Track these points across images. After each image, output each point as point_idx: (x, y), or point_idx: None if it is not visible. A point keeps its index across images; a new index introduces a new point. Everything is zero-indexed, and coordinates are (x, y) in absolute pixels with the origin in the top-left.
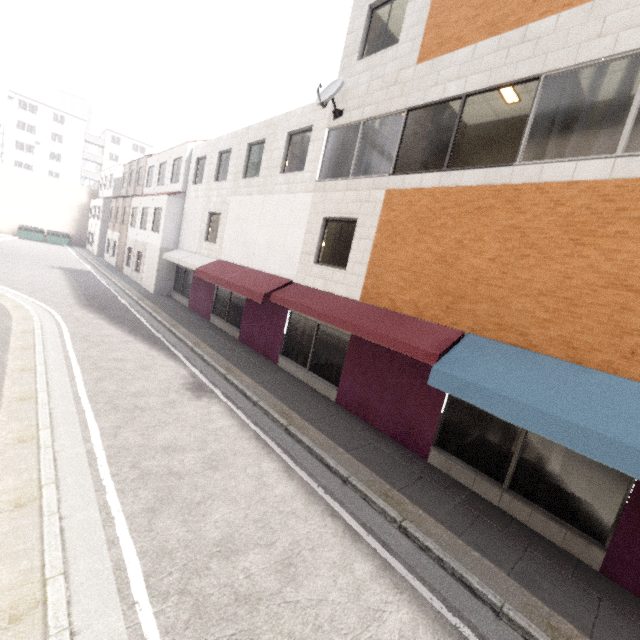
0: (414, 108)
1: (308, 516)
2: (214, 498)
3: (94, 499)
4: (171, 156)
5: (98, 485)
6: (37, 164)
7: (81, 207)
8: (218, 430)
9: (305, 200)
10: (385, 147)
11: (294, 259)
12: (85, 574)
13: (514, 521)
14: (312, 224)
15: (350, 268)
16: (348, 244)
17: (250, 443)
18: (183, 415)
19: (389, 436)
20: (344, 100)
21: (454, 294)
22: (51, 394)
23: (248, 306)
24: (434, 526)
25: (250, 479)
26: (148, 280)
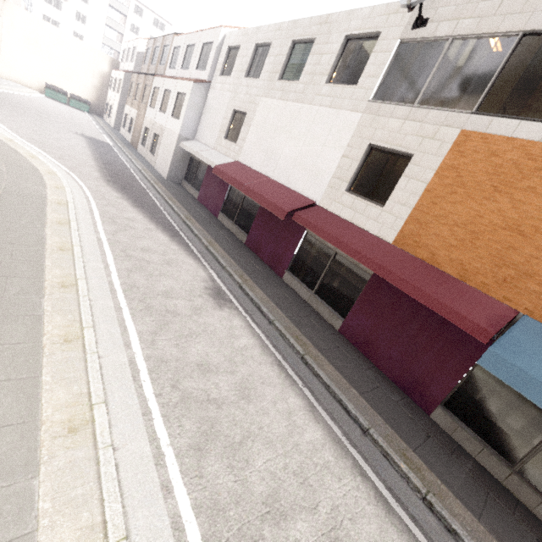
0: (535, 32)
1: (340, 473)
2: (253, 438)
3: (142, 426)
4: (201, 39)
5: (144, 407)
6: (63, 22)
7: (102, 76)
8: (243, 349)
9: (351, 120)
10: (474, 76)
11: (323, 181)
12: (145, 533)
13: (519, 503)
14: (353, 148)
15: (389, 207)
16: (392, 180)
17: (273, 370)
18: (210, 326)
19: (392, 380)
20: (433, 6)
21: (519, 269)
22: (89, 282)
23: (261, 215)
24: (454, 503)
25: (281, 417)
26: (162, 164)
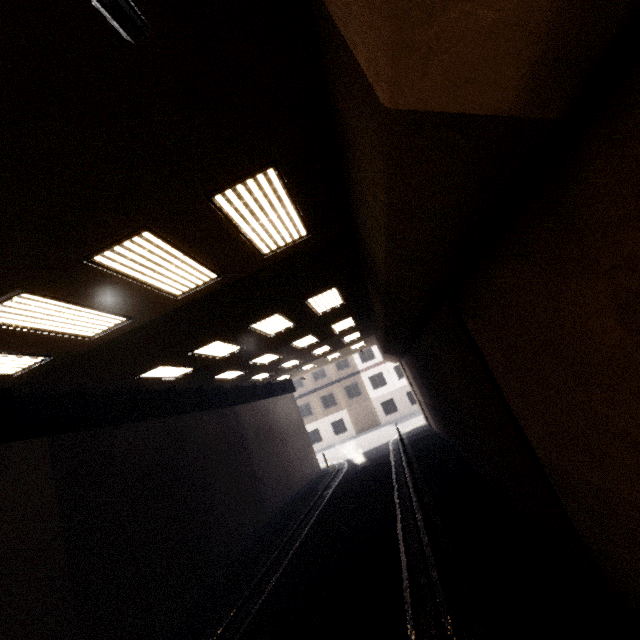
0: None
1: None
2: None
3: None
4: None
5: None
6: None
7: None
8: None
9: None
10: None
11: None
12: None
13: None
14: None
15: None
16: None
17: None
18: None
19: None
20: None
21: None
22: None
23: None
24: None
25: None
26: None
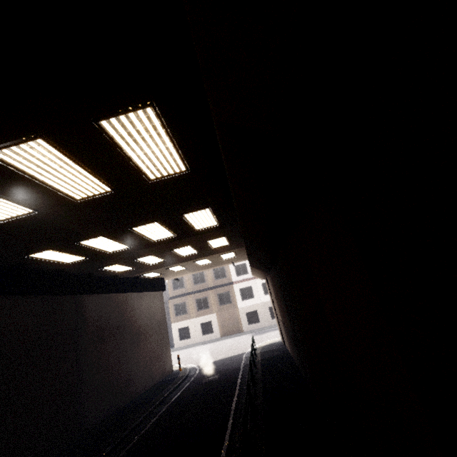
0: None
1: None
2: None
3: None
4: None
5: None
6: None
7: None
8: None
9: None
10: None
11: None
12: None
13: None
14: None
15: None
16: None
17: None
18: None
19: None
20: None
21: None
22: None
23: None
24: None
25: None
26: None
